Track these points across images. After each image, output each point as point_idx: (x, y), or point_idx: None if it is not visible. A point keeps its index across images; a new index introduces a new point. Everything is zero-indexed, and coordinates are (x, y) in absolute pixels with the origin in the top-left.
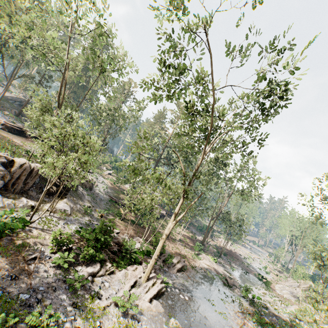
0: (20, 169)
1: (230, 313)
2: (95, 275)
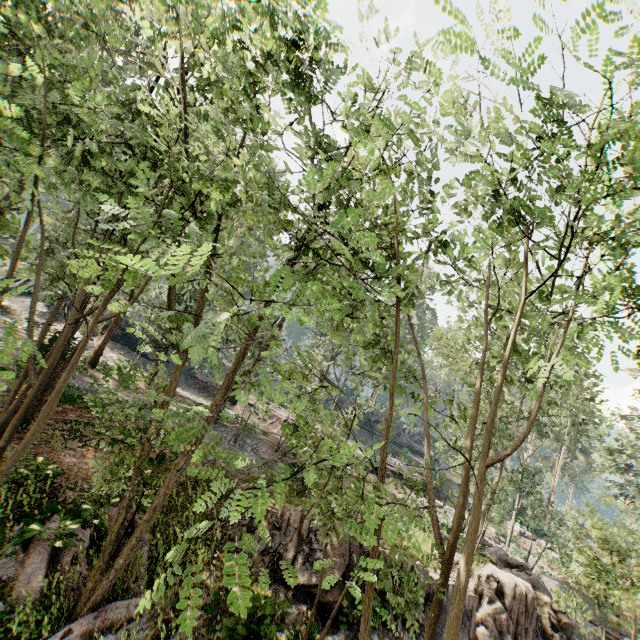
0: (515, 600)
1: None
2: None
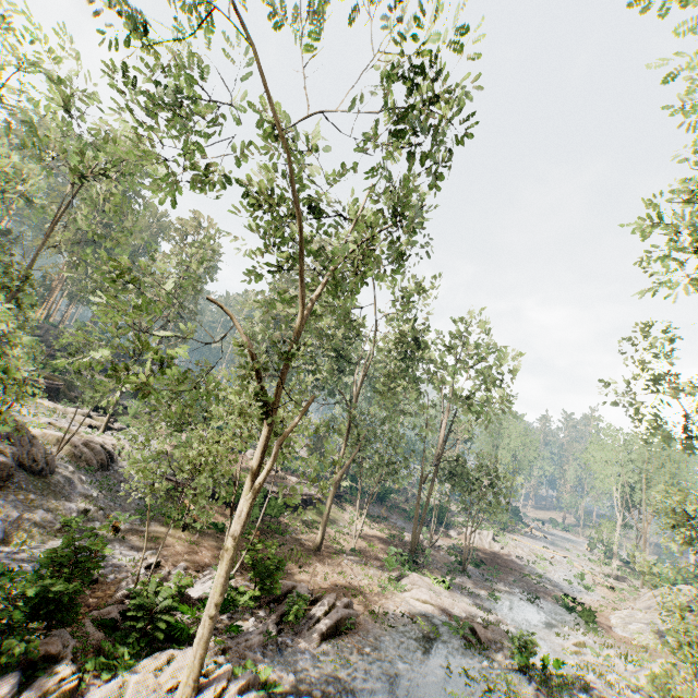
0: None
1: None
2: None
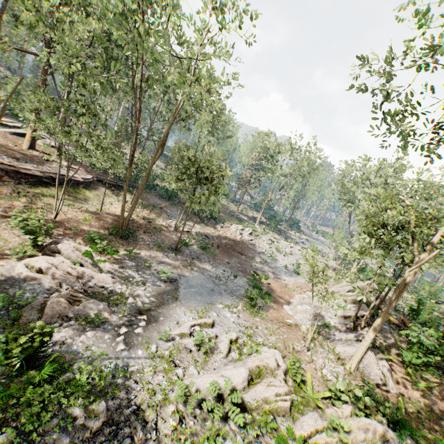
0: None
1: None
2: None
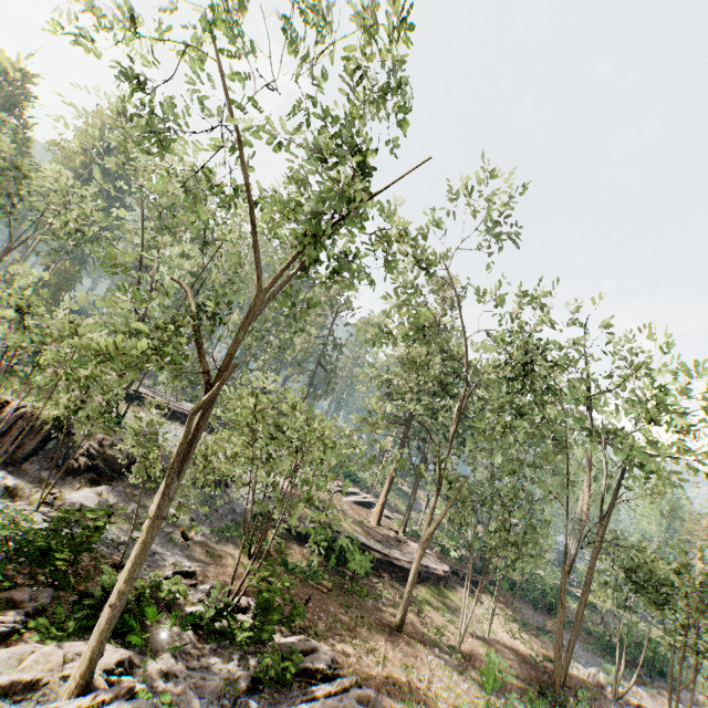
0: (14, 416)
1: None
2: None
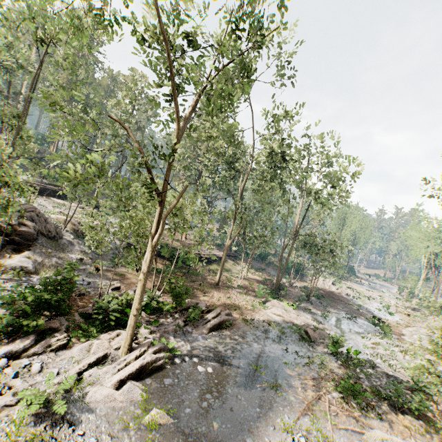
0: None
1: (296, 384)
2: (19, 355)
